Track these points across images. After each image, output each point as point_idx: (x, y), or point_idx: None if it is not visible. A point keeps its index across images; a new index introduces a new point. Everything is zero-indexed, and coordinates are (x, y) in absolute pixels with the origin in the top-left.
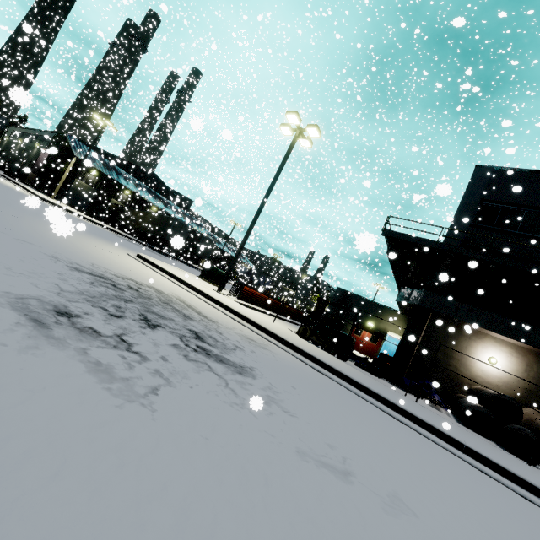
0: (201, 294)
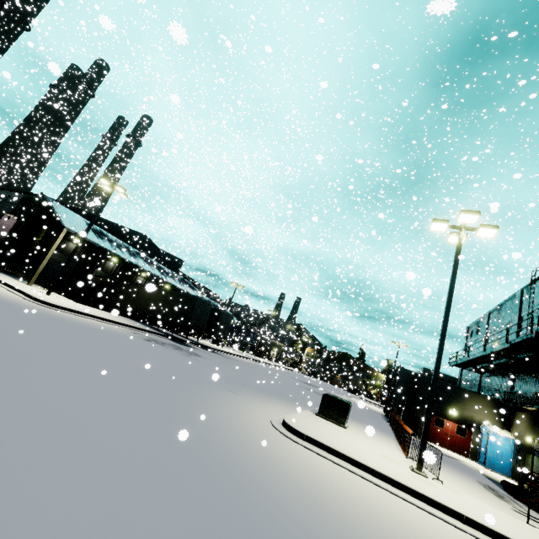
0: None
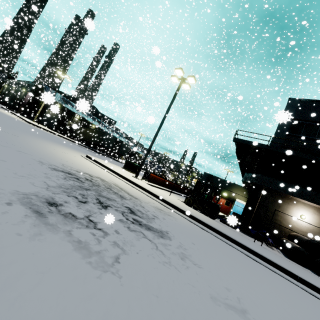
0: (126, 179)
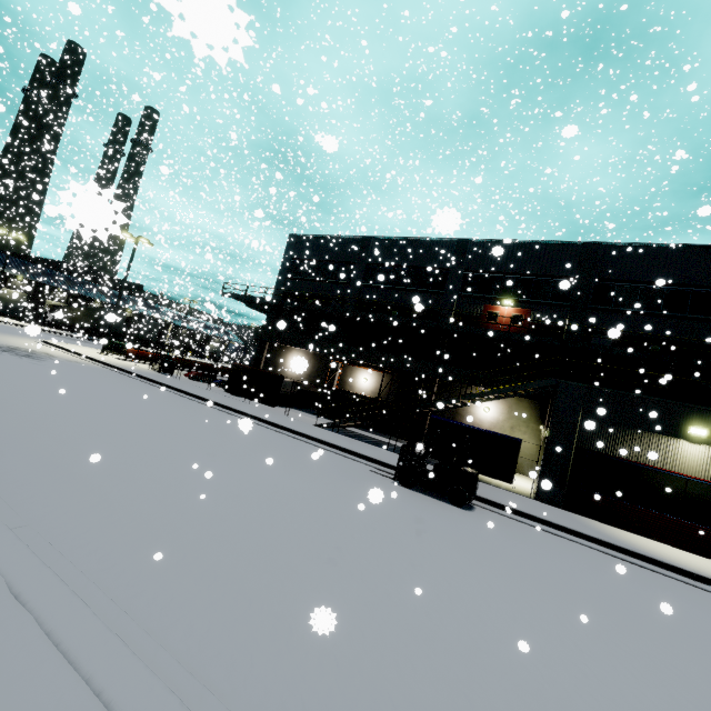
0: (74, 353)
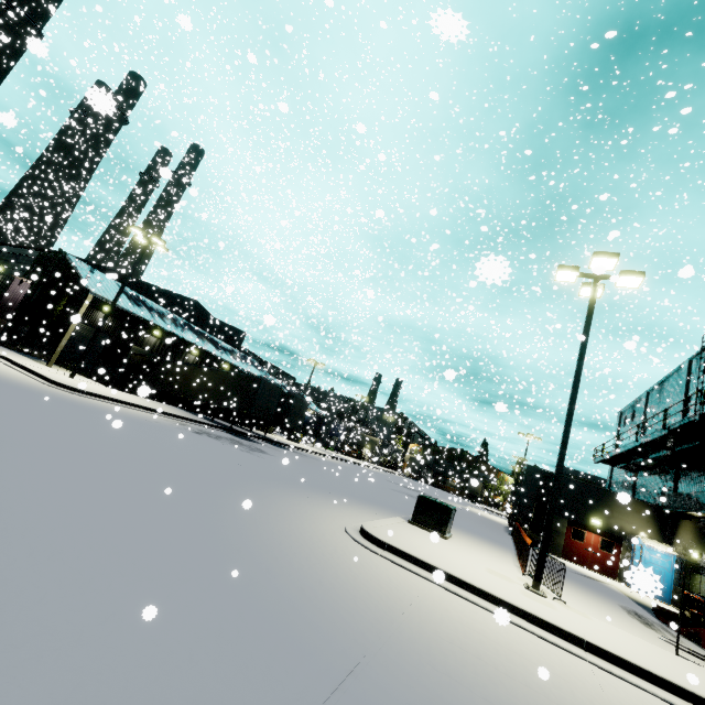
0: (633, 671)
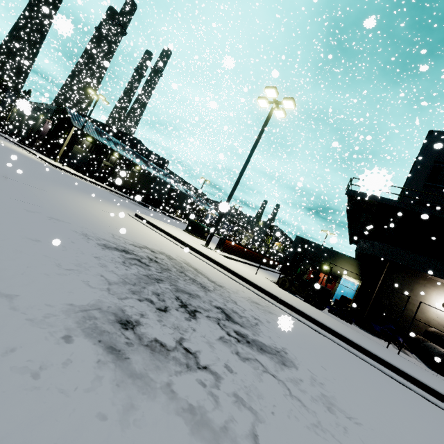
0: (196, 252)
